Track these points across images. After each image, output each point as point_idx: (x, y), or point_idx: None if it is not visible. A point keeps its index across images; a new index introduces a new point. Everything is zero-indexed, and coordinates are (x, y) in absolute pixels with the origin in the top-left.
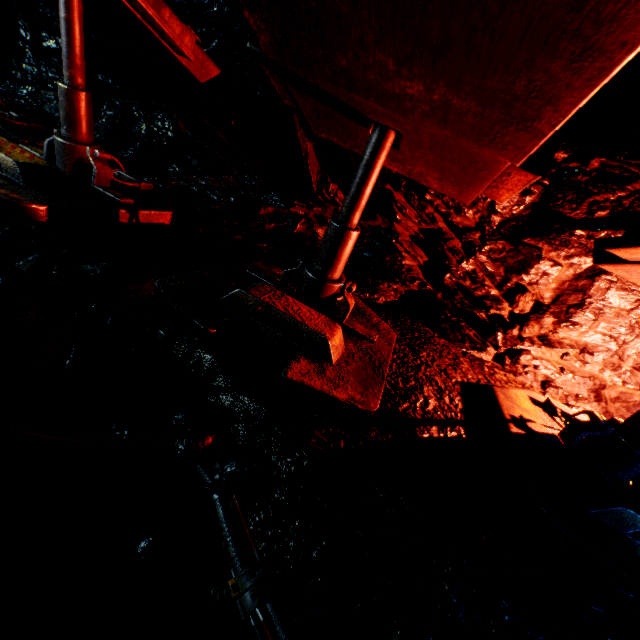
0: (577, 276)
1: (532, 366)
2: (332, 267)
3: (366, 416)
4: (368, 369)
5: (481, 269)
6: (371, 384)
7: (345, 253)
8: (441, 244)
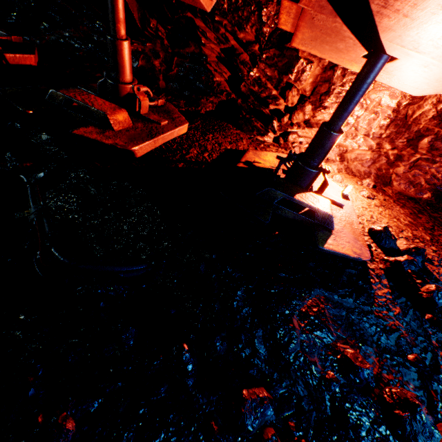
0: (324, 69)
1: (298, 143)
2: (120, 72)
3: (134, 157)
4: (143, 135)
5: (263, 75)
6: (138, 140)
7: (124, 60)
8: (235, 59)
